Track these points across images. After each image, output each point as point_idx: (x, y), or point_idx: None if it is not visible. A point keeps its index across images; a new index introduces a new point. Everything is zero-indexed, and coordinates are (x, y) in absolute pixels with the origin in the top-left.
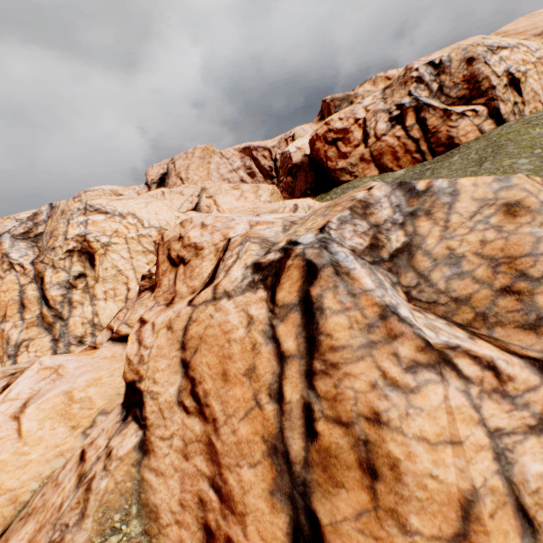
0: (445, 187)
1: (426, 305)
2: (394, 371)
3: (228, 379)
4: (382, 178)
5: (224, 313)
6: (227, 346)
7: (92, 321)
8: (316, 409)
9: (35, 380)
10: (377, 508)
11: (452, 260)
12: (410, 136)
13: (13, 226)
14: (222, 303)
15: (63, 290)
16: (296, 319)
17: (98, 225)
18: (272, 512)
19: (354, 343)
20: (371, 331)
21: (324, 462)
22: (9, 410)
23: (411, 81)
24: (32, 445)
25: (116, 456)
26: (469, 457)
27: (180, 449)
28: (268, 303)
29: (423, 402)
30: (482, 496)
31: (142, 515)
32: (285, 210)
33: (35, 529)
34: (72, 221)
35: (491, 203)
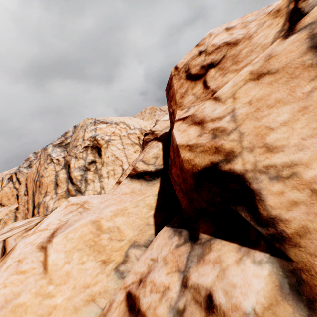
0: None
1: None
2: None
3: None
4: None
5: None
6: None
7: (100, 193)
8: None
9: (63, 213)
10: None
11: None
12: None
13: None
14: None
15: (81, 172)
16: None
17: (102, 130)
18: None
19: None
20: None
21: None
22: (37, 240)
23: None
24: (57, 284)
25: (240, 313)
26: None
27: None
28: None
29: None
30: None
31: None
32: None
33: None
34: (87, 129)
35: None
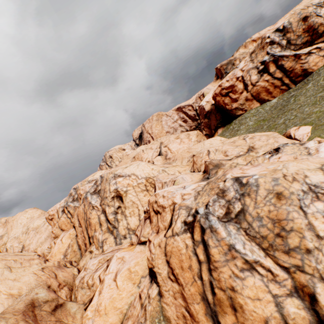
0: (253, 182)
1: (252, 237)
2: (236, 271)
3: (183, 269)
4: (262, 107)
5: (177, 242)
6: (180, 256)
7: (127, 227)
8: (213, 283)
9: (116, 264)
10: (238, 322)
11: (259, 219)
12: (274, 77)
13: (88, 186)
14: (176, 237)
15: (113, 215)
16: (201, 247)
17: (121, 183)
18: (207, 321)
19: (221, 259)
20: (226, 255)
21: (219, 304)
22: (112, 277)
23: (267, 45)
24: (122, 291)
25: (151, 297)
26: (264, 305)
27: (172, 295)
28: (191, 239)
29: (247, 283)
30: (270, 319)
31: (164, 320)
32: (203, 155)
33: (132, 323)
34: (110, 183)
35: (271, 192)
